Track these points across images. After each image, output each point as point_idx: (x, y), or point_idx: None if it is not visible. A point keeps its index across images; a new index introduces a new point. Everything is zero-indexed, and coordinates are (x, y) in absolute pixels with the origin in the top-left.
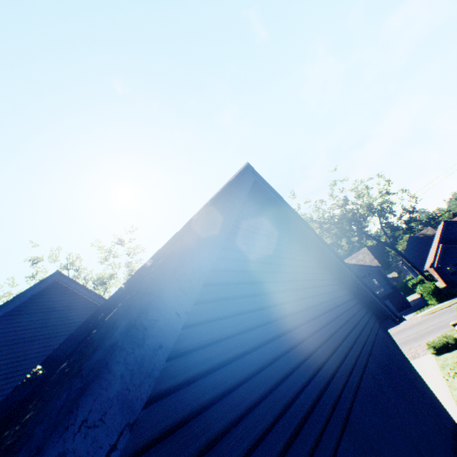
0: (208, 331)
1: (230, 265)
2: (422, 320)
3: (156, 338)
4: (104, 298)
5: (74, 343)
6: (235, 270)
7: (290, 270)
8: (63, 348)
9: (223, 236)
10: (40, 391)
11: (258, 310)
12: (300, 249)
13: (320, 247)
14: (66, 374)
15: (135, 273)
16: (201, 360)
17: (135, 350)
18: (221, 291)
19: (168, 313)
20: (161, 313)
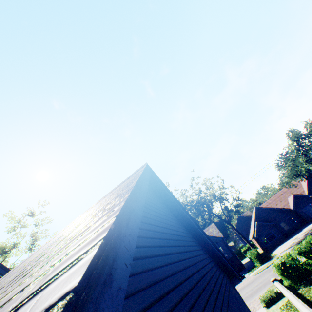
0: (129, 284)
1: (139, 233)
2: (253, 279)
3: (117, 282)
4: (5, 267)
5: (86, 279)
6: (142, 237)
7: (173, 237)
8: (82, 282)
9: (141, 211)
10: (75, 311)
11: (158, 268)
12: (178, 222)
13: (190, 221)
14: (85, 300)
15: (107, 233)
16: (126, 309)
17: (107, 290)
18: (135, 252)
19: (121, 264)
20: (117, 263)
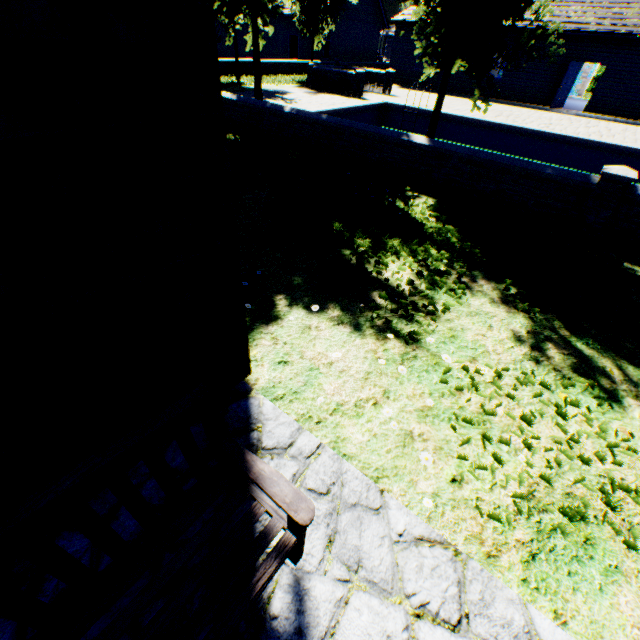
0: None
1: None
2: None
3: None
4: None
5: None
6: None
7: None
8: None
9: None
10: None
11: None
12: None
13: None
14: None
15: None
16: None
17: None
18: None
19: None
20: None
